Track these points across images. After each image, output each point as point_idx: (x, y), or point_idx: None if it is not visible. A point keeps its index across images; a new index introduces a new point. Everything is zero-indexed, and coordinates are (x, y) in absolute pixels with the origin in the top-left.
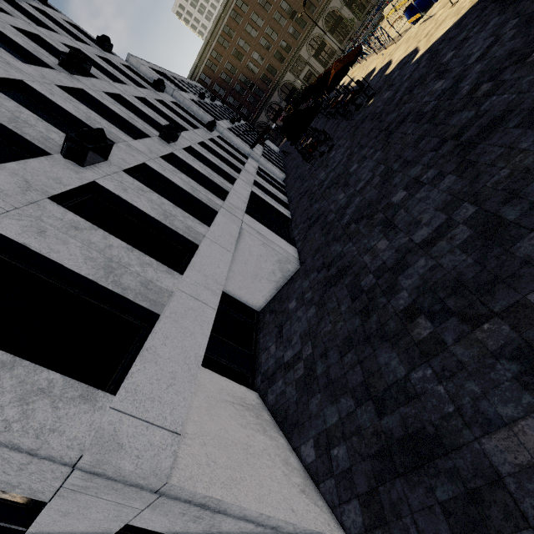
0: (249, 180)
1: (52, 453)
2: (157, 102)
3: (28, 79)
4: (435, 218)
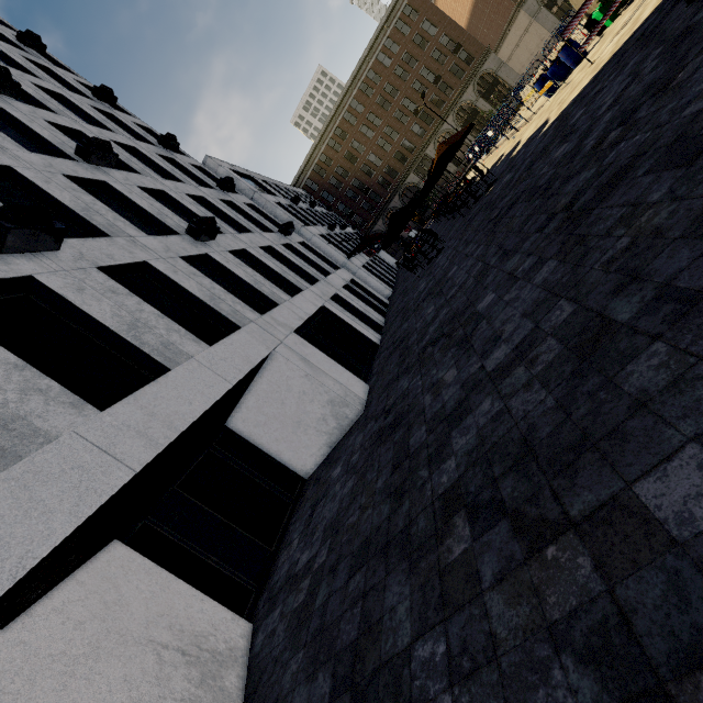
0: (326, 293)
1: None
2: (220, 202)
3: (22, 166)
4: (519, 328)
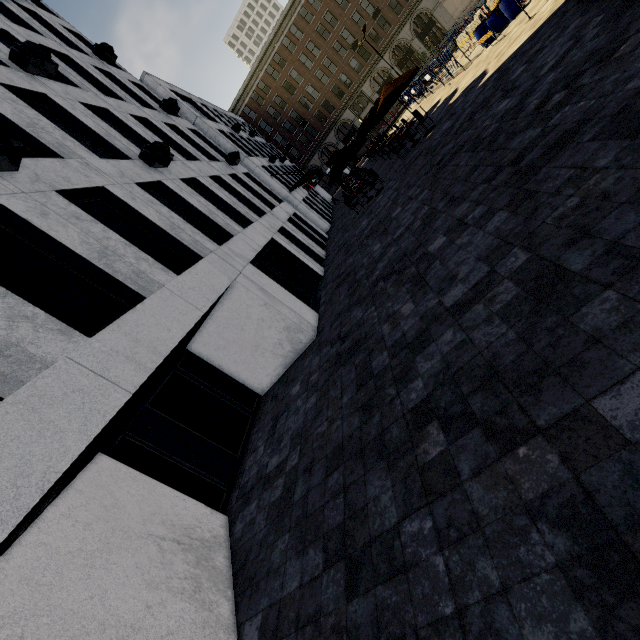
0: (274, 226)
1: None
2: (165, 125)
3: None
4: (475, 271)
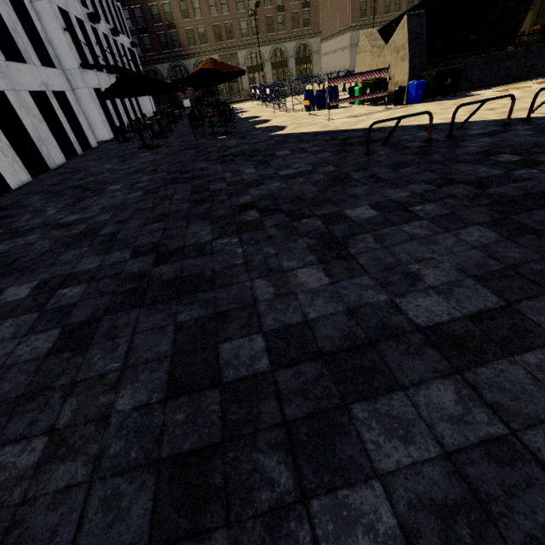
0: None
1: None
2: None
3: None
4: None
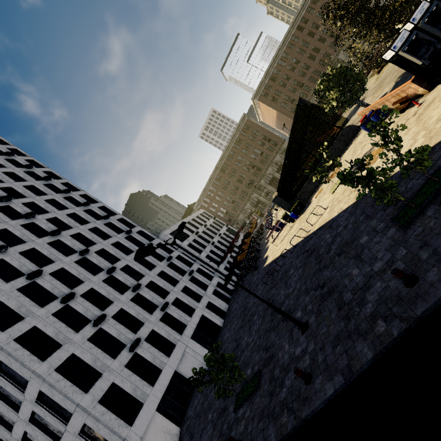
0: (204, 304)
1: (121, 437)
2: (168, 267)
3: (123, 305)
4: None
